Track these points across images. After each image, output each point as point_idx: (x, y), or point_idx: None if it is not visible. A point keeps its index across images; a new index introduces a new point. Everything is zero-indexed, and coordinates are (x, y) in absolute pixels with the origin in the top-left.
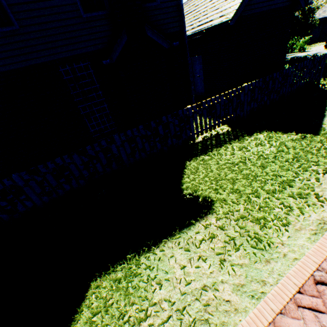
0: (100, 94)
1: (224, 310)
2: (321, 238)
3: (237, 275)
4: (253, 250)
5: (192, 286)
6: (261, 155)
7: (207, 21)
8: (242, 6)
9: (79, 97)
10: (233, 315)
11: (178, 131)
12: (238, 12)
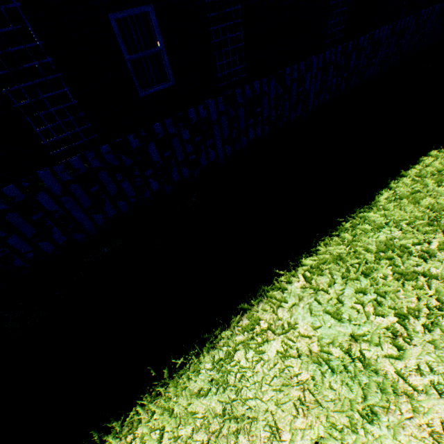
0: None
1: None
2: None
3: None
4: None
5: None
6: None
7: None
8: None
9: None
10: None
11: None
12: None
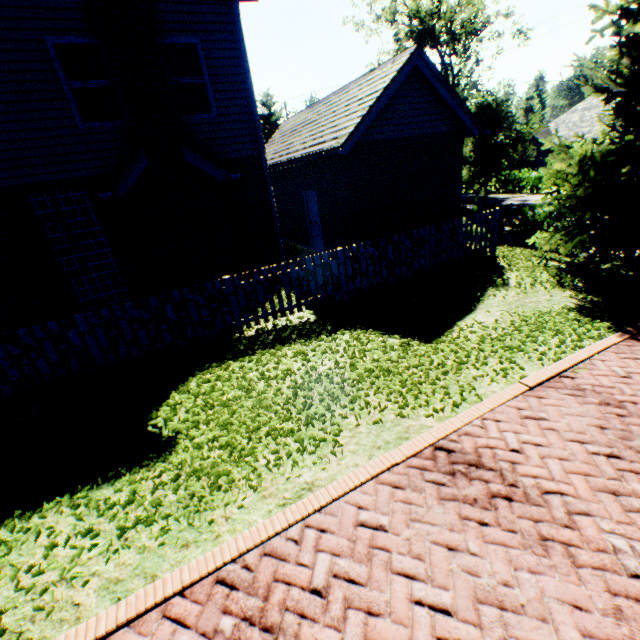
0: (103, 242)
1: (60, 619)
2: (280, 511)
3: (126, 564)
4: (182, 525)
5: (44, 578)
6: (316, 368)
7: (320, 142)
8: (363, 129)
9: (63, 244)
10: (68, 627)
11: (207, 316)
12: (356, 136)
